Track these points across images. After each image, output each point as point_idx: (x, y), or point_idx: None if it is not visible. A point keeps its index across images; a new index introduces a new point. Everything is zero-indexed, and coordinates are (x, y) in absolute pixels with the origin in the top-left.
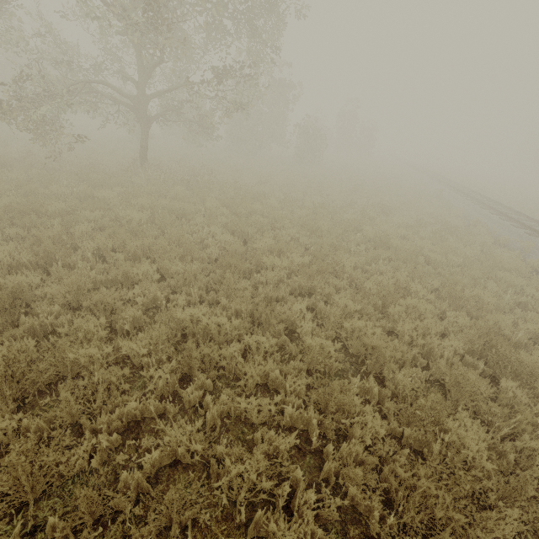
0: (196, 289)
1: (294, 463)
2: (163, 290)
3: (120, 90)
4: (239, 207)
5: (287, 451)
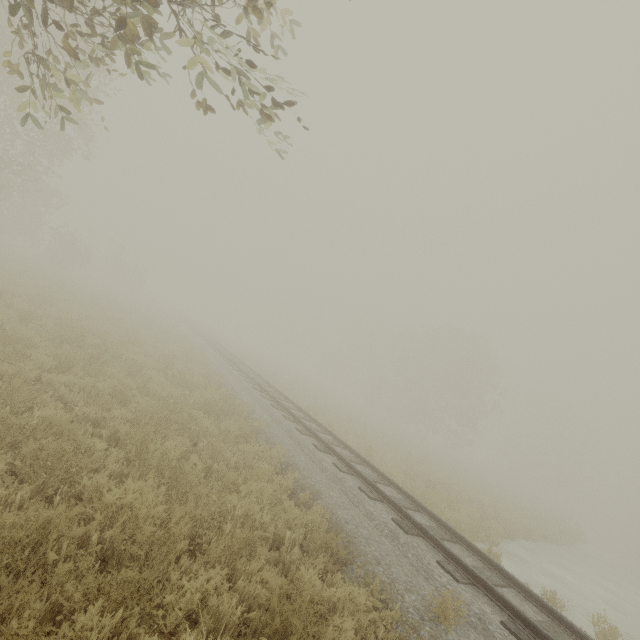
0: None
1: None
2: None
3: None
4: None
5: None
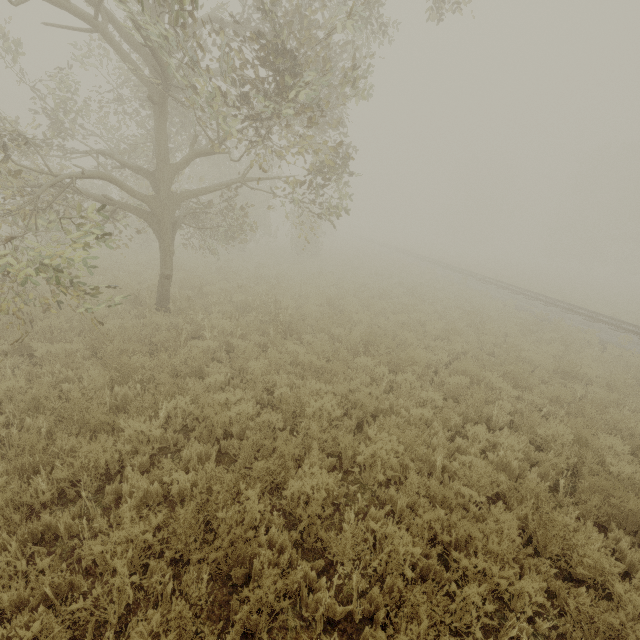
0: None
1: None
2: None
3: (130, 187)
4: (413, 365)
5: None
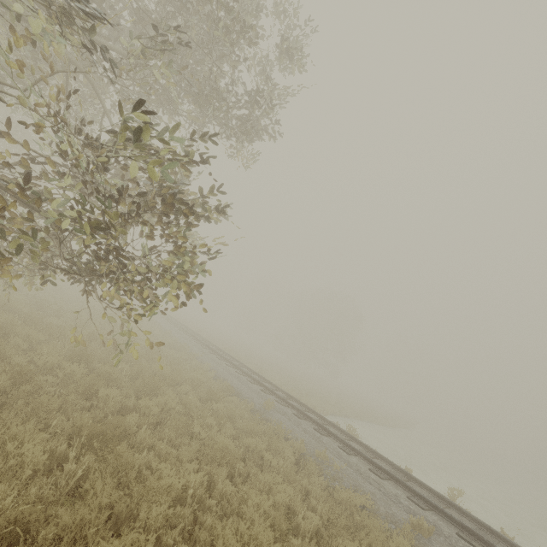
0: None
1: None
2: None
3: None
4: None
5: None
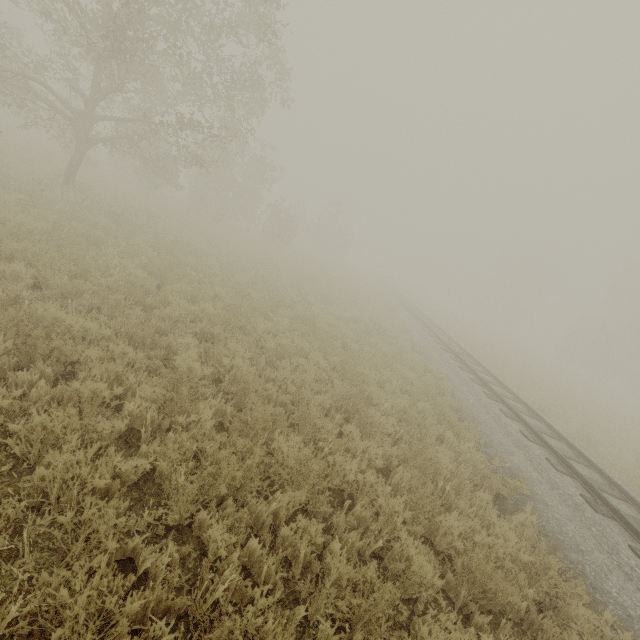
0: (76, 304)
1: (115, 451)
2: (32, 293)
3: (61, 98)
4: (169, 254)
5: (113, 442)
